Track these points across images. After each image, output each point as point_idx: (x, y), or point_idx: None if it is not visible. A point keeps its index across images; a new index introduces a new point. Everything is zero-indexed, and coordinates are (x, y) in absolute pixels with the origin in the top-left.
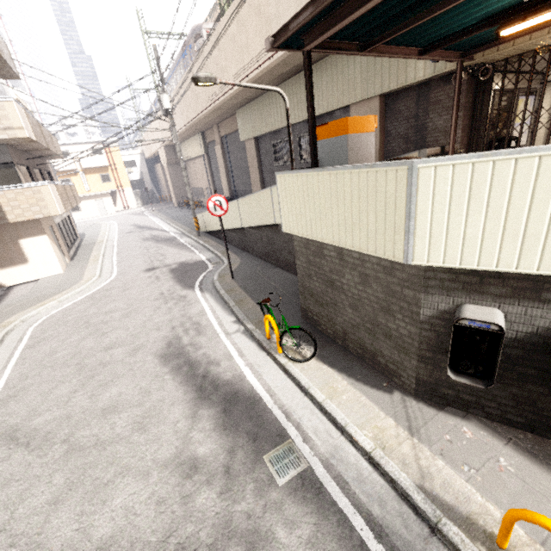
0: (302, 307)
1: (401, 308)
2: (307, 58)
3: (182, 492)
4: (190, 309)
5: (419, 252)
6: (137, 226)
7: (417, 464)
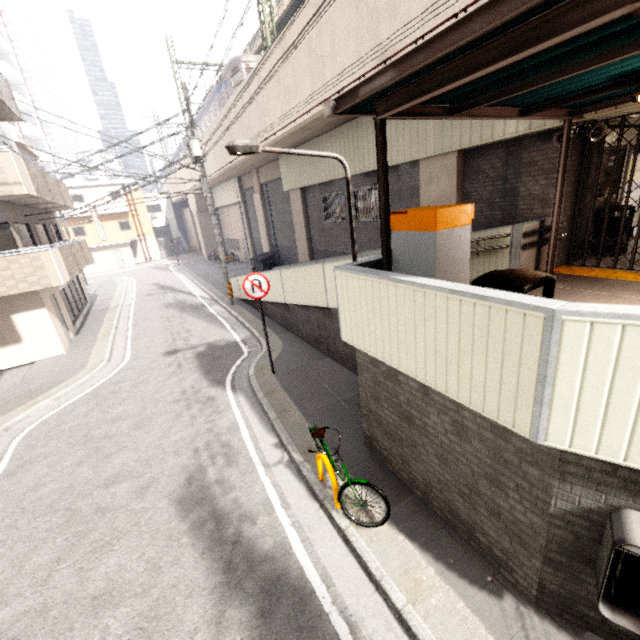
0: (365, 433)
1: (518, 486)
2: (381, 127)
3: None
4: (219, 420)
5: (557, 431)
6: (159, 286)
7: None
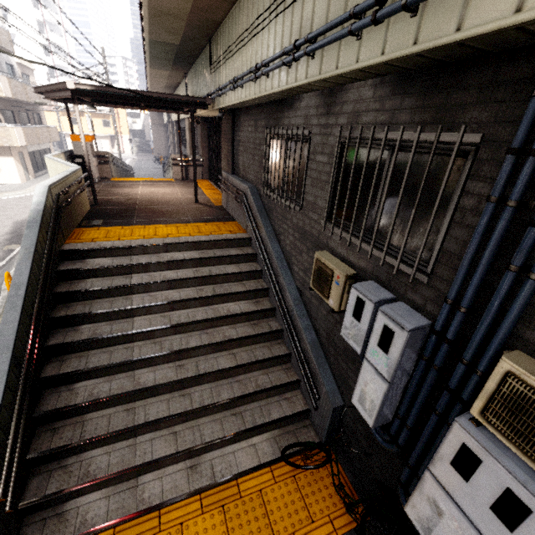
0: None
1: None
2: (67, 107)
3: None
4: None
5: None
6: None
7: None
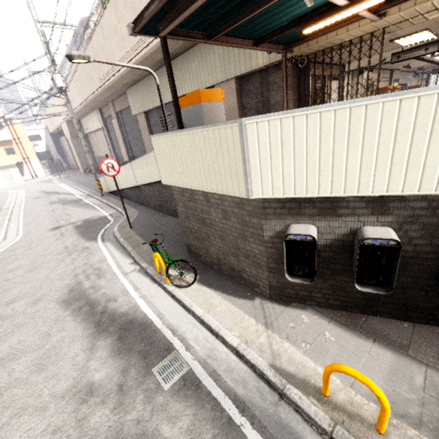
0: (186, 244)
1: (252, 233)
2: (164, 42)
3: (77, 417)
4: (92, 257)
5: (256, 188)
6: (44, 192)
7: (271, 349)
